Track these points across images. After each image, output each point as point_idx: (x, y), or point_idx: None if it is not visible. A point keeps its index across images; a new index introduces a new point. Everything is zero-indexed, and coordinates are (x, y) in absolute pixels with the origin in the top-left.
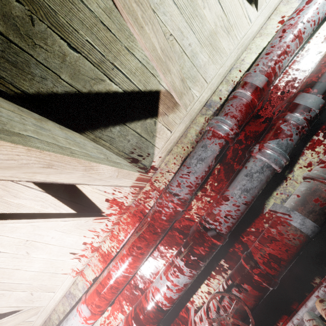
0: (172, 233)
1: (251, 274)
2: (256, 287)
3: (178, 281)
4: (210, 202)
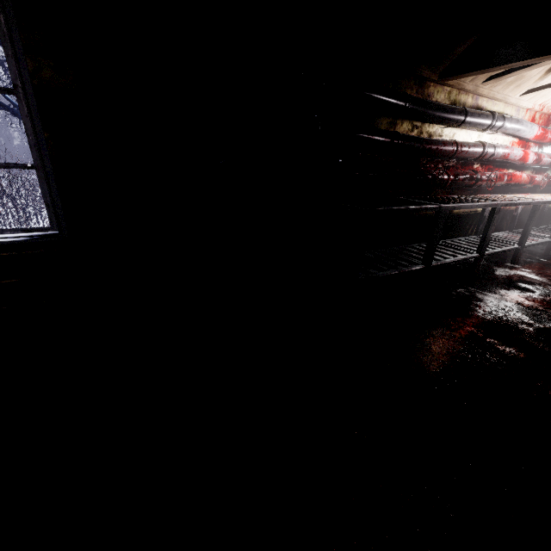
0: (541, 146)
1: (549, 179)
2: (547, 183)
3: (547, 161)
4: (549, 153)
